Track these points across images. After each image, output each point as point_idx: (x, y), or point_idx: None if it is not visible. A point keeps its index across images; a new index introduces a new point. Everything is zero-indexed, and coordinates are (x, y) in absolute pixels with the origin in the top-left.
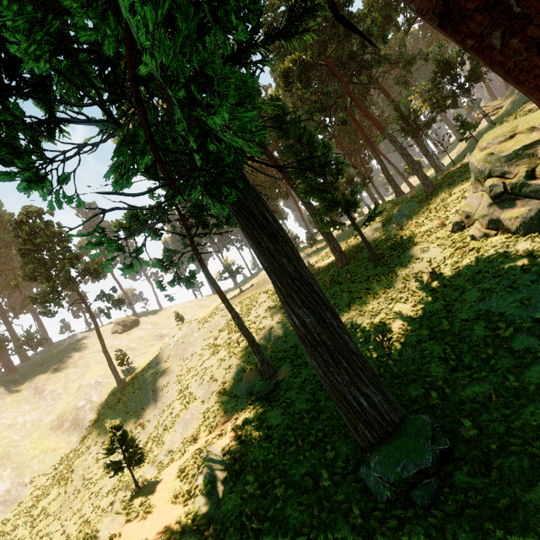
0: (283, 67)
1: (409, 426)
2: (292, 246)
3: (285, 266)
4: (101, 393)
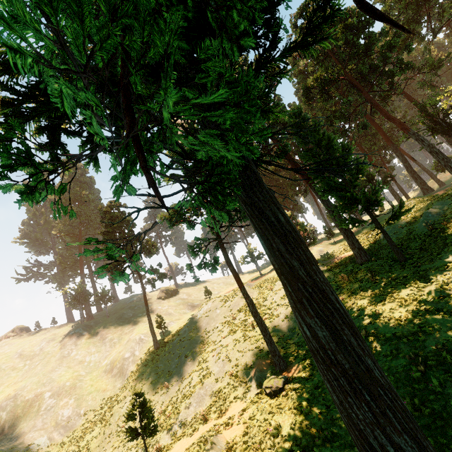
0: (305, 85)
1: None
2: (305, 249)
3: (296, 269)
4: (142, 349)
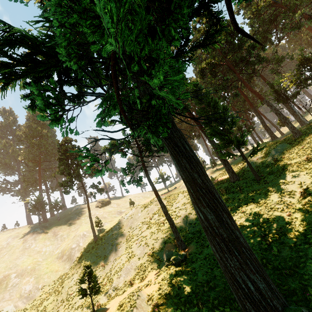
0: (201, 67)
1: None
2: (201, 166)
3: (196, 179)
4: (85, 241)
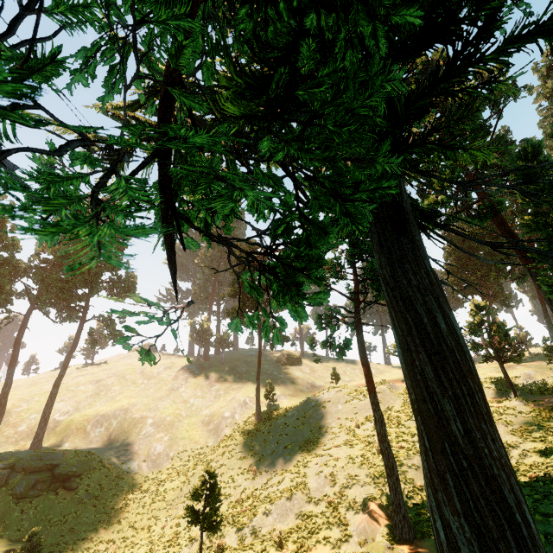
0: None
1: None
2: (474, 387)
3: (447, 417)
4: (243, 414)
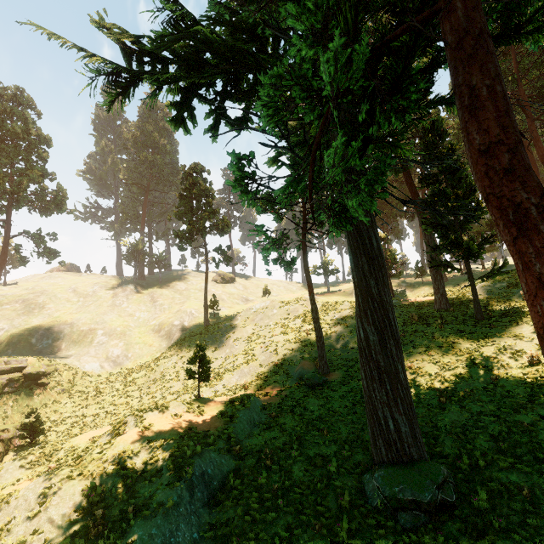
0: None
1: (424, 466)
2: (384, 273)
3: (371, 287)
4: (191, 322)
